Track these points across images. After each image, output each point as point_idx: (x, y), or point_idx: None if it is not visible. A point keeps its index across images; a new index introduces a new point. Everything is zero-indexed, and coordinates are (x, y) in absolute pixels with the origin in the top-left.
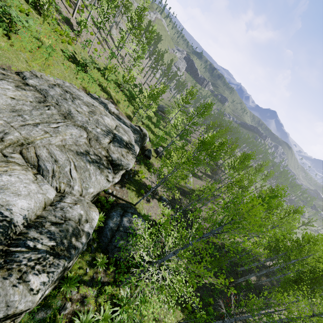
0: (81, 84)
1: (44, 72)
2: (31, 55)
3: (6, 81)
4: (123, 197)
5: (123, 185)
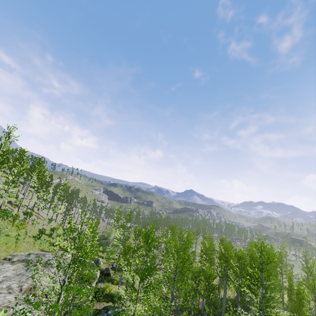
0: (39, 248)
1: (16, 252)
2: (6, 246)
3: (5, 264)
4: (102, 307)
5: (98, 301)
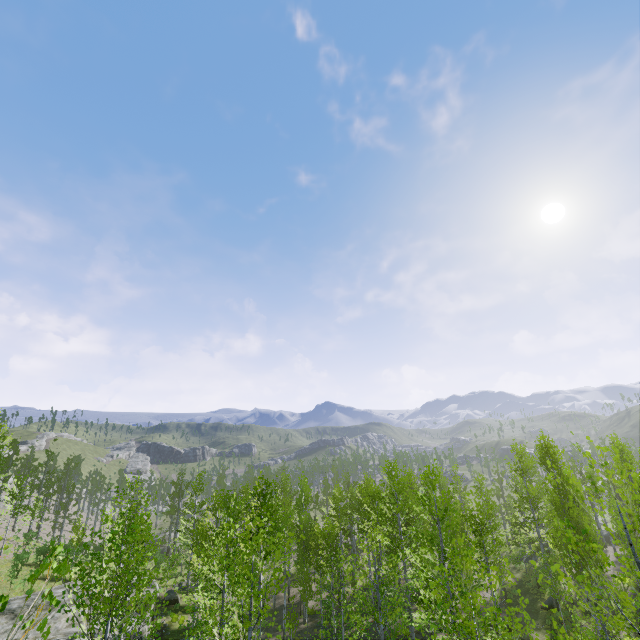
0: (23, 590)
1: None
2: None
3: None
4: None
5: None
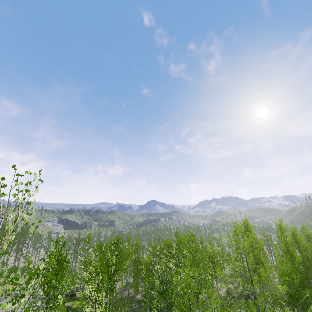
0: (1, 288)
1: None
2: None
3: None
4: None
5: None
